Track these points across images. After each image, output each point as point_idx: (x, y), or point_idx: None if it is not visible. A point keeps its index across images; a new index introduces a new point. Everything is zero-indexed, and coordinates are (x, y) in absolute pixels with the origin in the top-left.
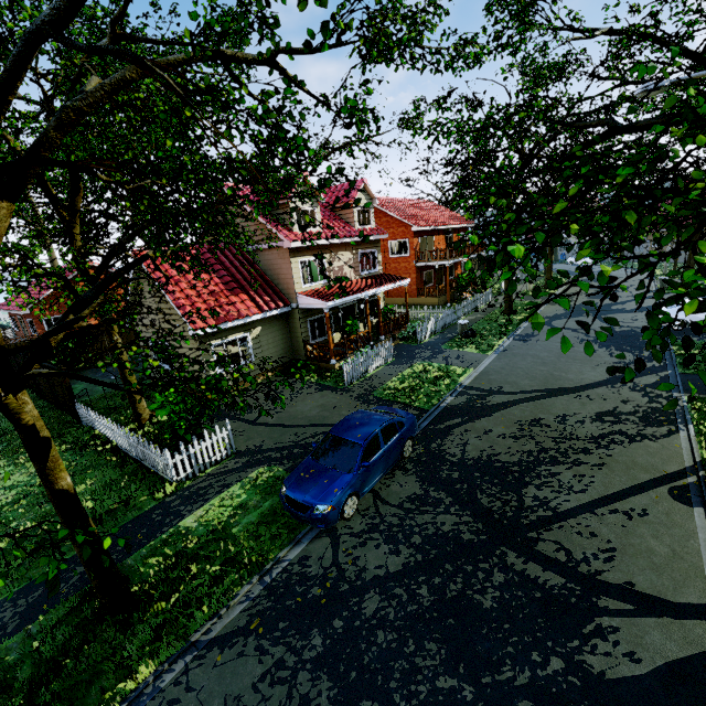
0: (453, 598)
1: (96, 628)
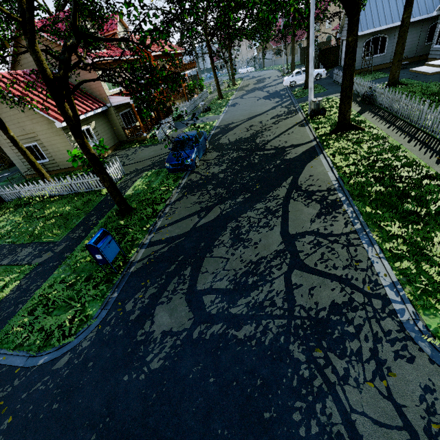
0: (246, 165)
1: (125, 217)
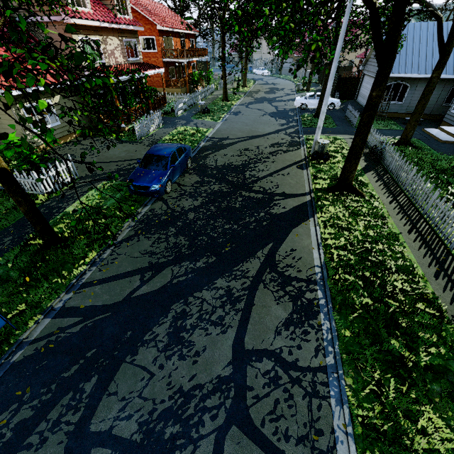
0: (224, 207)
1: (47, 252)
